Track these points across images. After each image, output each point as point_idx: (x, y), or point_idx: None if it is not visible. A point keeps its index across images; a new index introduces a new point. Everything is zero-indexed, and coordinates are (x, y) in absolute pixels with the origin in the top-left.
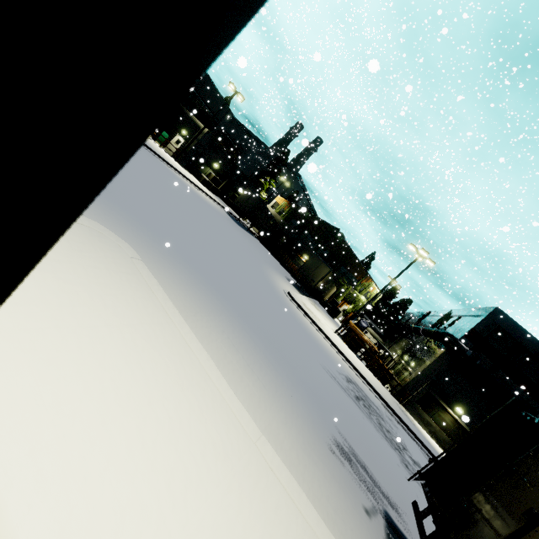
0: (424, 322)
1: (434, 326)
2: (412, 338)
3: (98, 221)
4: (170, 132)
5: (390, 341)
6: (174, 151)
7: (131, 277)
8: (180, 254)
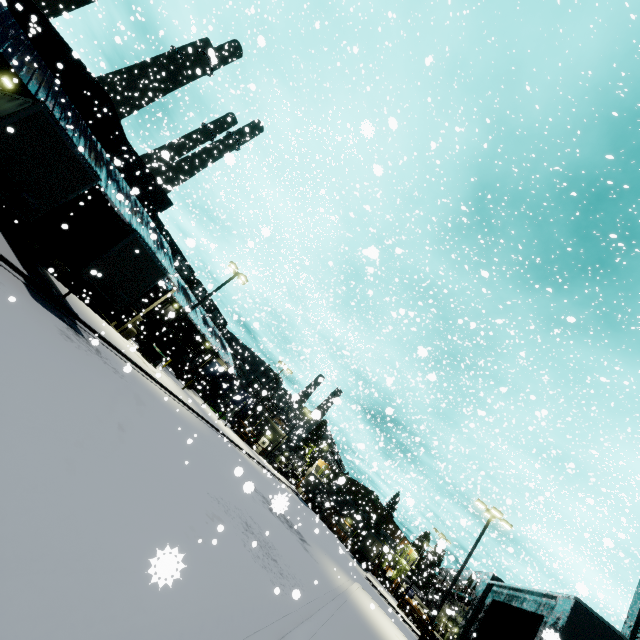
0: (457, 582)
1: (464, 588)
2: (451, 602)
3: (349, 578)
4: (257, 434)
5: (434, 607)
6: (261, 449)
7: (374, 602)
8: (354, 579)
